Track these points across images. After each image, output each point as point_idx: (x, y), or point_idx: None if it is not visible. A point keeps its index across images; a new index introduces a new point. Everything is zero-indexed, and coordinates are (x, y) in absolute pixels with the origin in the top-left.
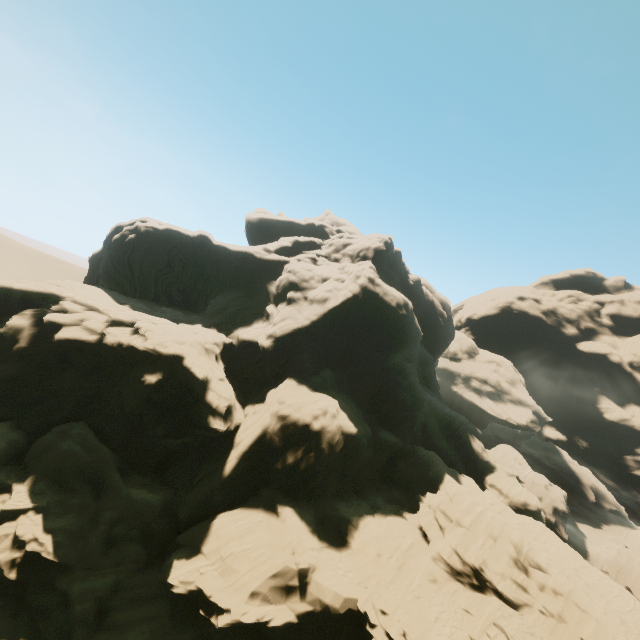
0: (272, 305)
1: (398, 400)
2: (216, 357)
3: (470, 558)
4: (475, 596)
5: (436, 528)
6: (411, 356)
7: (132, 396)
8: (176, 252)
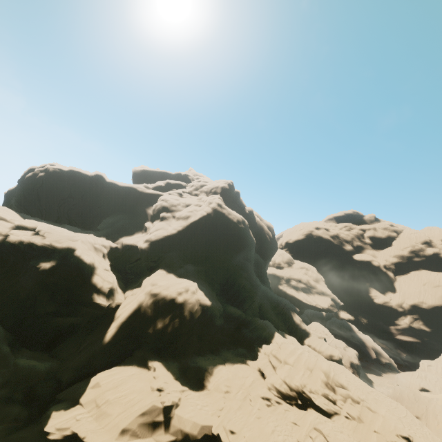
0: (149, 222)
1: (241, 286)
2: (103, 255)
3: (295, 385)
4: (300, 412)
5: (270, 367)
6: (249, 258)
7: (28, 283)
8: (77, 186)
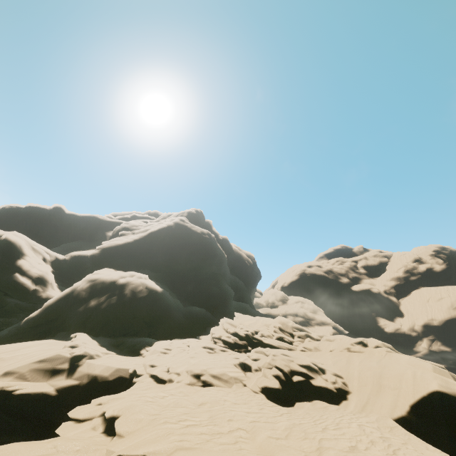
0: (107, 241)
1: (208, 290)
2: (44, 260)
3: (245, 334)
4: None
5: (222, 331)
6: (222, 274)
7: None
8: (33, 220)
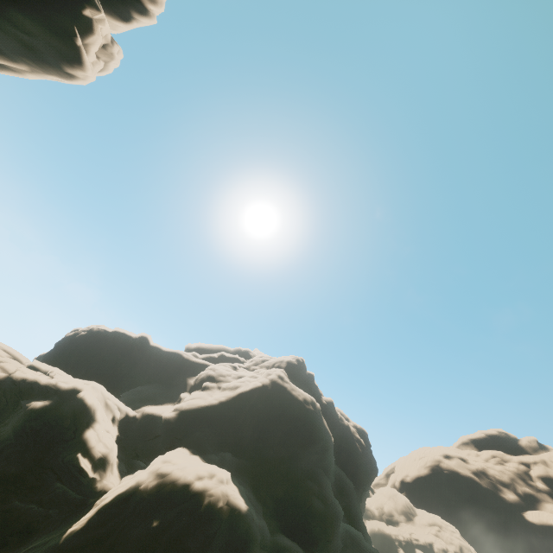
0: (187, 392)
1: (306, 504)
2: (113, 419)
3: None
4: None
5: None
6: (325, 467)
7: (4, 433)
8: (116, 349)
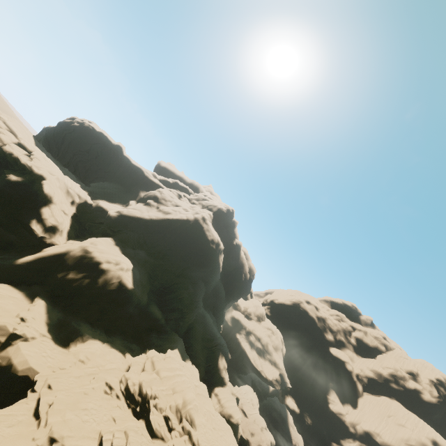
0: (135, 201)
1: (179, 296)
2: (73, 202)
3: (146, 392)
4: (130, 417)
5: (139, 368)
6: (208, 281)
7: None
8: (98, 147)
